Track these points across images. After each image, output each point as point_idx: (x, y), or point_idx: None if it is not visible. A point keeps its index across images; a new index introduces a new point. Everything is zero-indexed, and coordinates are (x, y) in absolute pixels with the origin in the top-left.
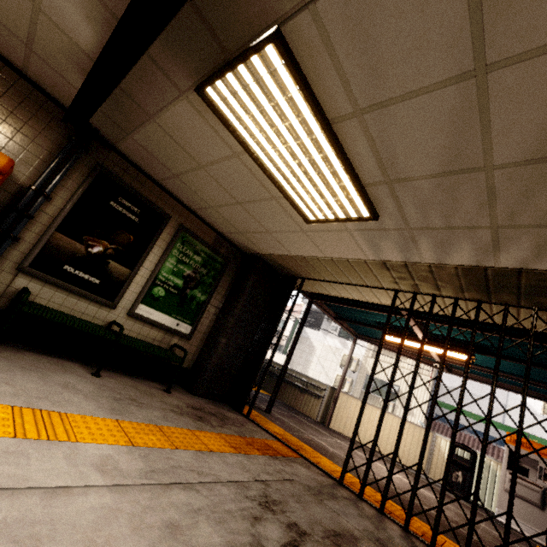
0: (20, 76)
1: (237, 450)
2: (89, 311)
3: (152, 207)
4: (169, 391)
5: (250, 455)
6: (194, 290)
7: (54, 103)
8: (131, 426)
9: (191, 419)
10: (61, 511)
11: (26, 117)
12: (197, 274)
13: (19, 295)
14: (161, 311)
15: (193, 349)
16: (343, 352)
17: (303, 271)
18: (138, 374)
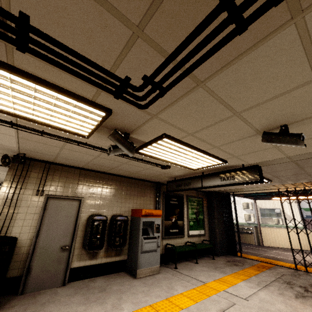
0: (141, 180)
1: (259, 271)
2: (179, 242)
3: (178, 195)
4: (214, 259)
5: (264, 271)
6: (199, 216)
7: (149, 182)
8: (232, 275)
9: (234, 266)
10: (262, 297)
11: (146, 191)
12: (197, 209)
13: (166, 247)
14: (194, 230)
15: (207, 238)
16: (241, 201)
17: (233, 191)
18: (197, 256)
